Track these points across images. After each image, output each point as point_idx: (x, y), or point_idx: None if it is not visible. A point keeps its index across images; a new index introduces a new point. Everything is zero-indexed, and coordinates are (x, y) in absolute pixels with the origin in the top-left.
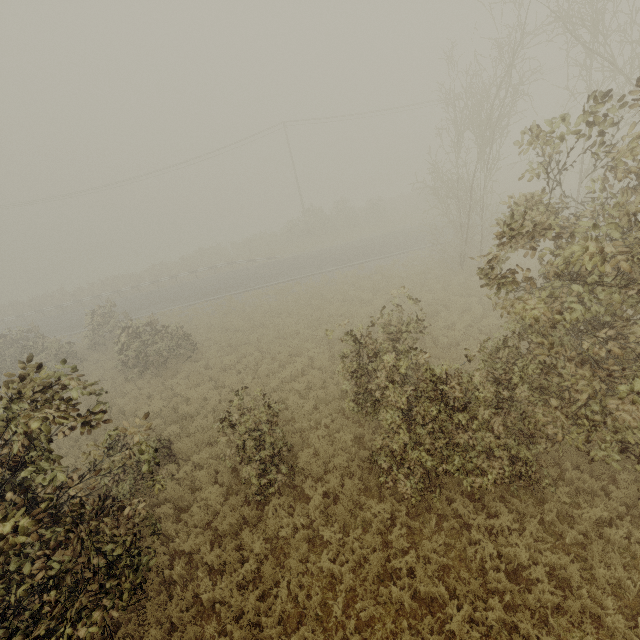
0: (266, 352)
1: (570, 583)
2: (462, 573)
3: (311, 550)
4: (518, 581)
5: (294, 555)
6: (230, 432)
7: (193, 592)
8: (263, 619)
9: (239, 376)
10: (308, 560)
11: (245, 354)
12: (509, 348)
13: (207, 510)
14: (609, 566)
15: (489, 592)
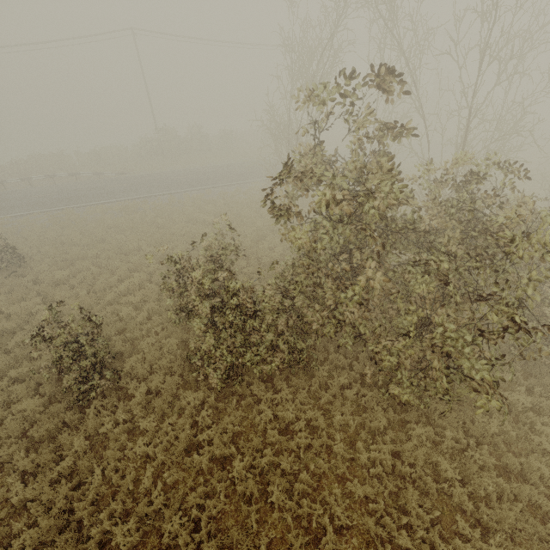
0: (105, 267)
1: (319, 428)
2: (250, 435)
3: (131, 439)
4: (287, 433)
5: (113, 446)
6: (43, 346)
7: (3, 497)
8: (75, 505)
9: (72, 291)
10: (127, 448)
11: (82, 269)
12: (297, 268)
13: (25, 421)
14: (344, 413)
15: (267, 445)
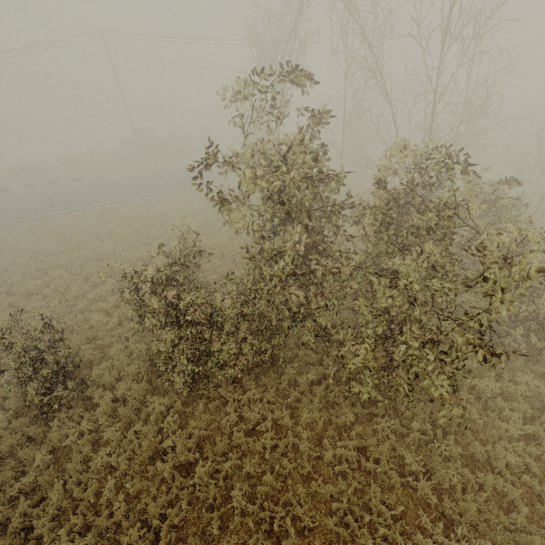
0: (79, 274)
1: (287, 427)
2: (216, 439)
3: (96, 450)
4: (255, 434)
5: (76, 458)
6: None
7: None
8: (34, 522)
9: (45, 300)
10: (92, 459)
11: (55, 278)
12: None
13: None
14: (313, 410)
15: (234, 447)
